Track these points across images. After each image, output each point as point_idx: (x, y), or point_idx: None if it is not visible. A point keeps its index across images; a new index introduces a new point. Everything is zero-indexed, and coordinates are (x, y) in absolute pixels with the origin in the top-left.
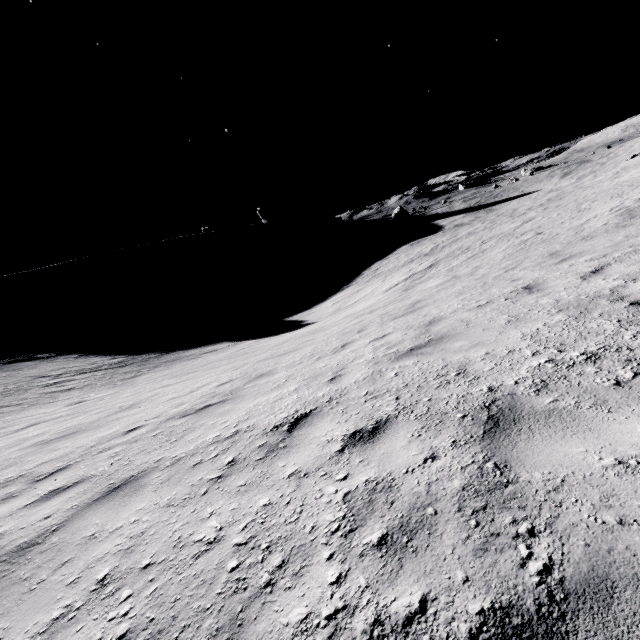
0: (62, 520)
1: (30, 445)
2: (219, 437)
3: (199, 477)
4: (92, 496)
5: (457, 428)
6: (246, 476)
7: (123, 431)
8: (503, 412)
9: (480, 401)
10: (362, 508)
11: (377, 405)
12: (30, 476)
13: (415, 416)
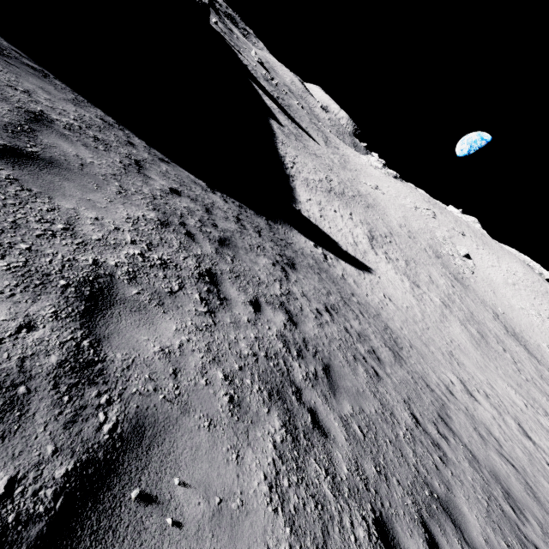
0: None
1: None
2: None
3: None
4: None
5: None
6: None
7: None
8: None
9: None
10: None
11: None
12: None
13: None
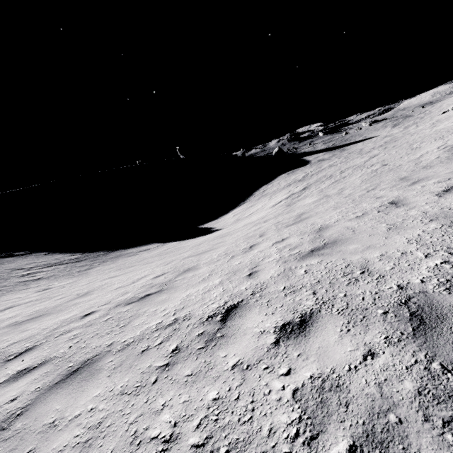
0: (26, 404)
1: (5, 326)
2: (161, 324)
3: (148, 364)
4: (53, 379)
5: (384, 324)
6: (191, 365)
7: (80, 315)
8: (423, 309)
9: (395, 298)
10: (316, 409)
11: (297, 299)
12: (2, 355)
13: (337, 311)
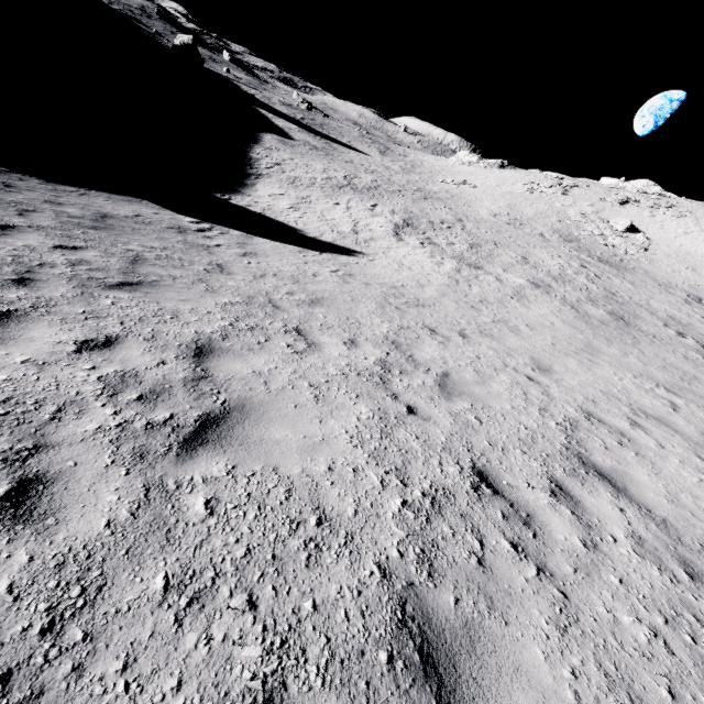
0: None
1: None
2: None
3: None
4: None
5: None
6: None
7: None
8: None
9: None
10: None
11: None
12: None
13: None
